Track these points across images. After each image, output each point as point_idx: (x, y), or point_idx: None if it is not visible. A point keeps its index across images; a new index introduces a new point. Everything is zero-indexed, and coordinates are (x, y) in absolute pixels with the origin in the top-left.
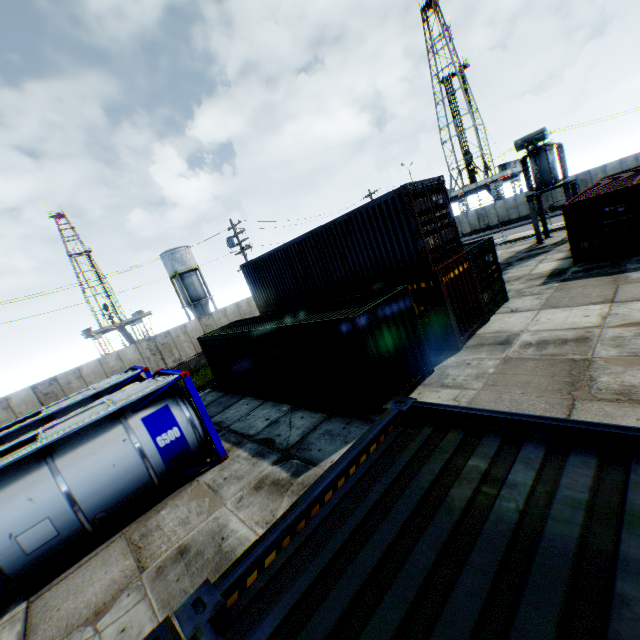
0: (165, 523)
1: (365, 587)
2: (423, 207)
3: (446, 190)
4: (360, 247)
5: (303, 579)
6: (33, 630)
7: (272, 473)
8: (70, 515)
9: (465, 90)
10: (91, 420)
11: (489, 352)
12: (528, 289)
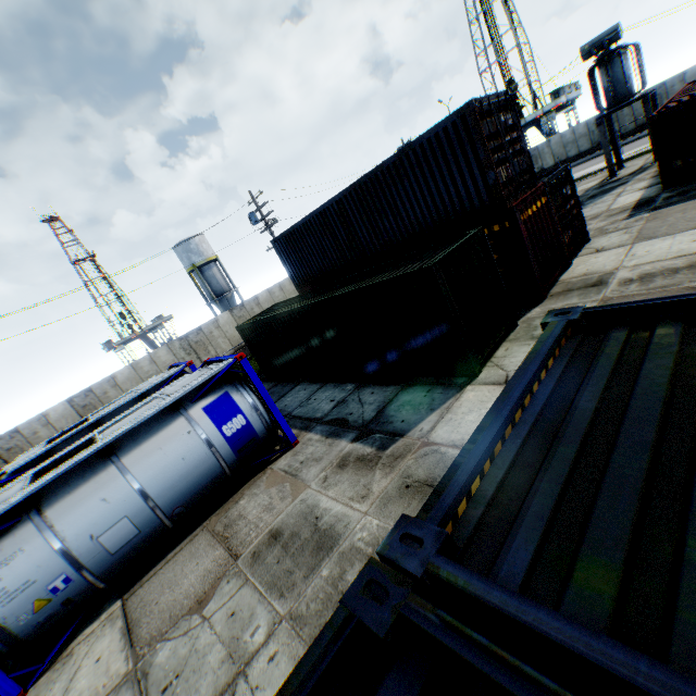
0: (247, 512)
1: (648, 492)
2: (491, 130)
3: (515, 108)
4: (415, 194)
5: (541, 498)
6: (135, 625)
7: (354, 450)
8: (147, 513)
9: (504, 0)
10: (150, 414)
11: (581, 296)
12: (611, 225)
